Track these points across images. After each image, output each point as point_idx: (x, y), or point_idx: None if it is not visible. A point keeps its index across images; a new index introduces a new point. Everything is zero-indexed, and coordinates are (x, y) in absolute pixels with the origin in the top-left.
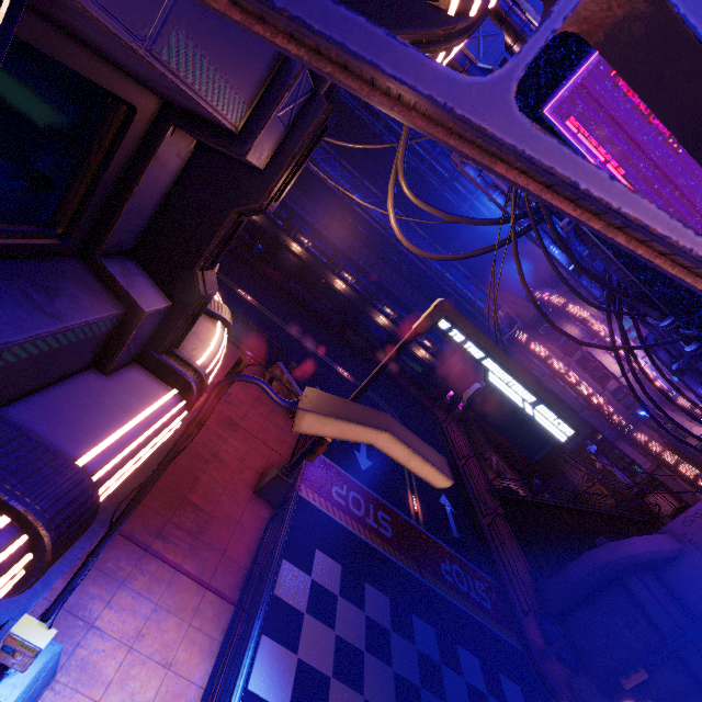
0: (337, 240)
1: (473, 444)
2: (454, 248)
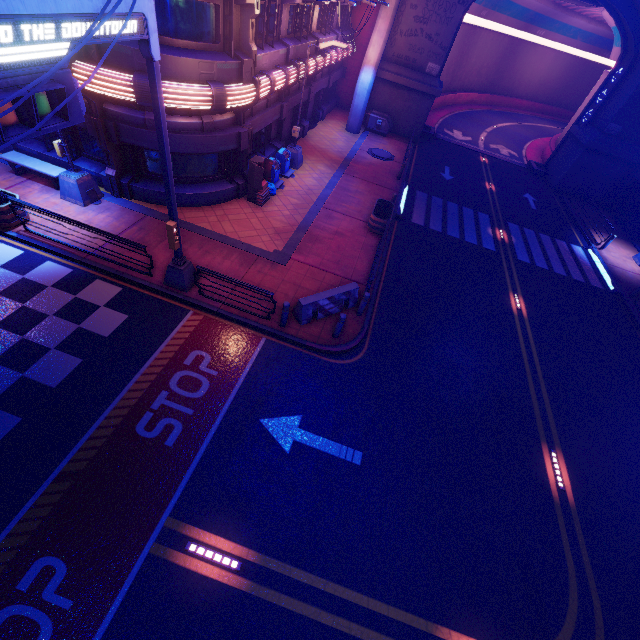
0: None
1: None
2: None
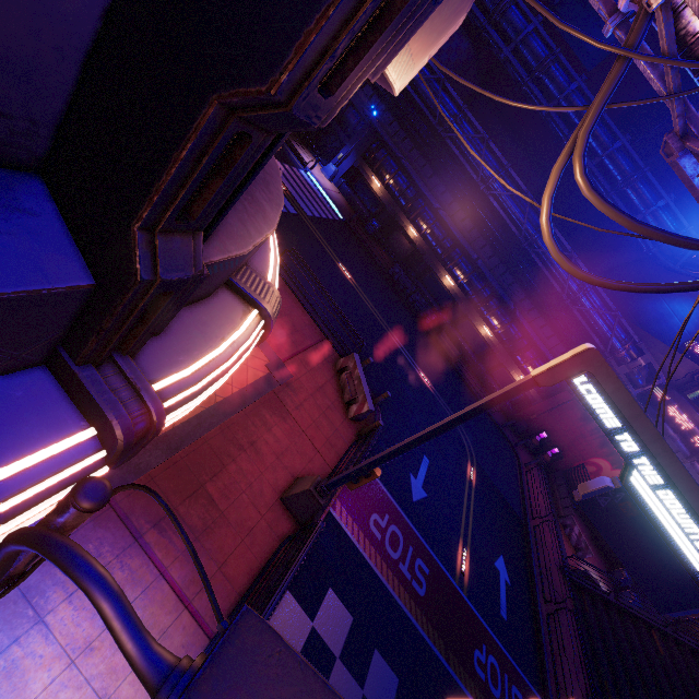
0: (459, 232)
1: (553, 502)
2: (599, 268)
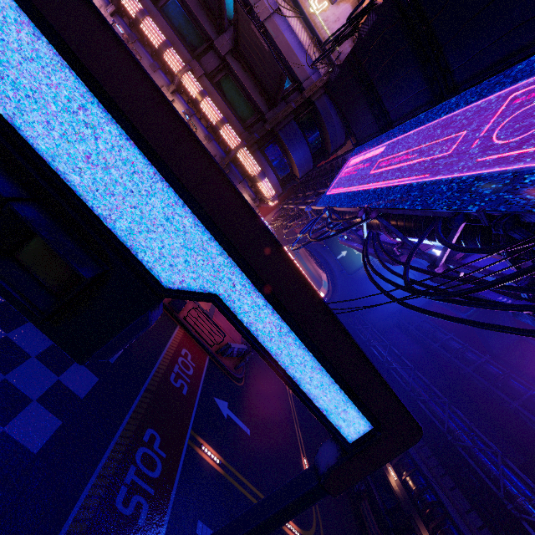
0: None
1: None
2: None
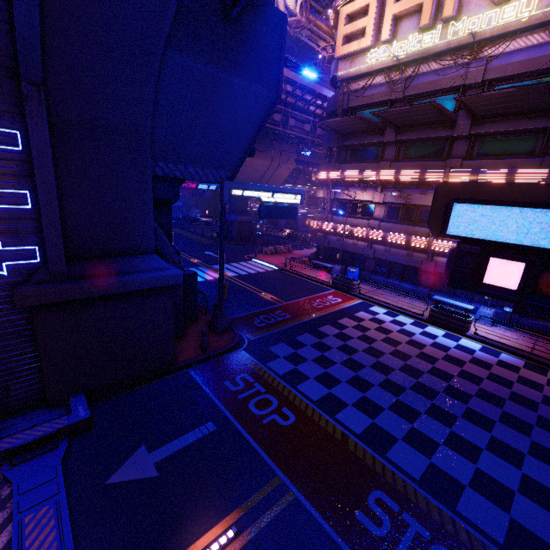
0: None
1: None
2: None
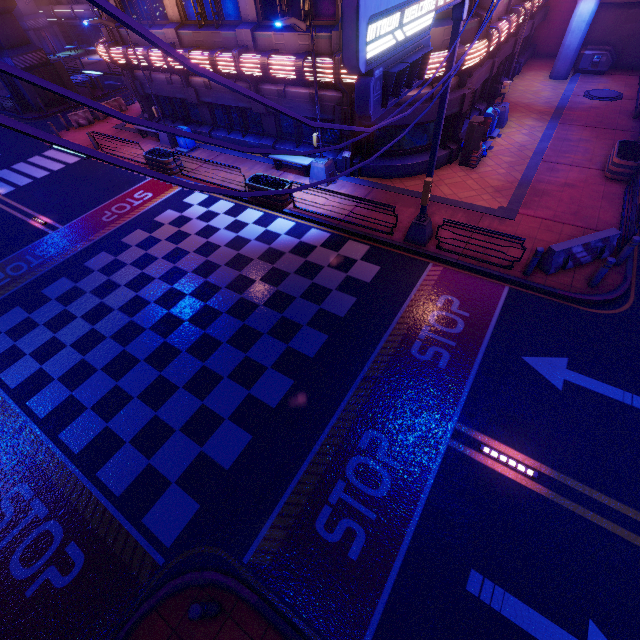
0: None
1: None
2: None
